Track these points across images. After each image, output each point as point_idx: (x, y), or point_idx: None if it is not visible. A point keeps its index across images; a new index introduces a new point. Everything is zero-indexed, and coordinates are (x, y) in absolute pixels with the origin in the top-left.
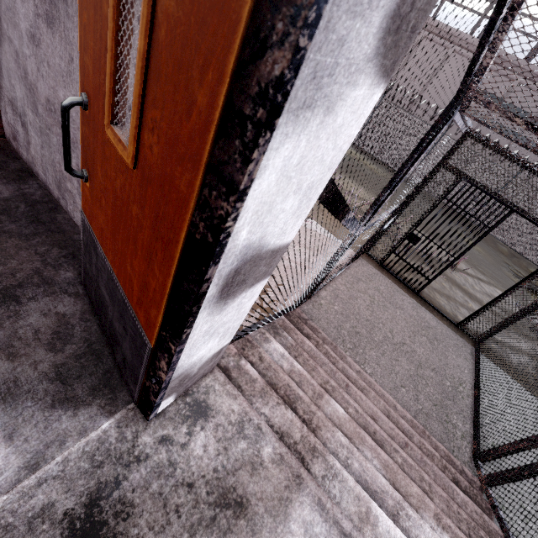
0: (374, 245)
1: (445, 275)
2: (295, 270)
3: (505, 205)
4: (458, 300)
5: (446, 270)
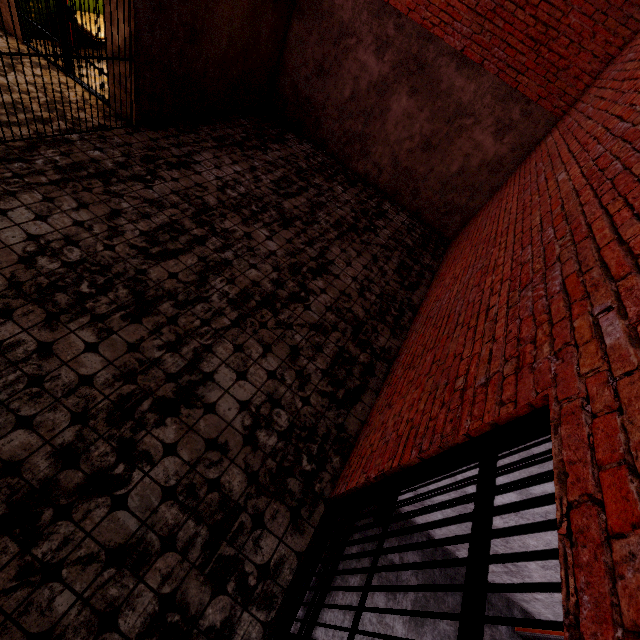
0: None
1: None
2: None
3: None
4: None
5: None
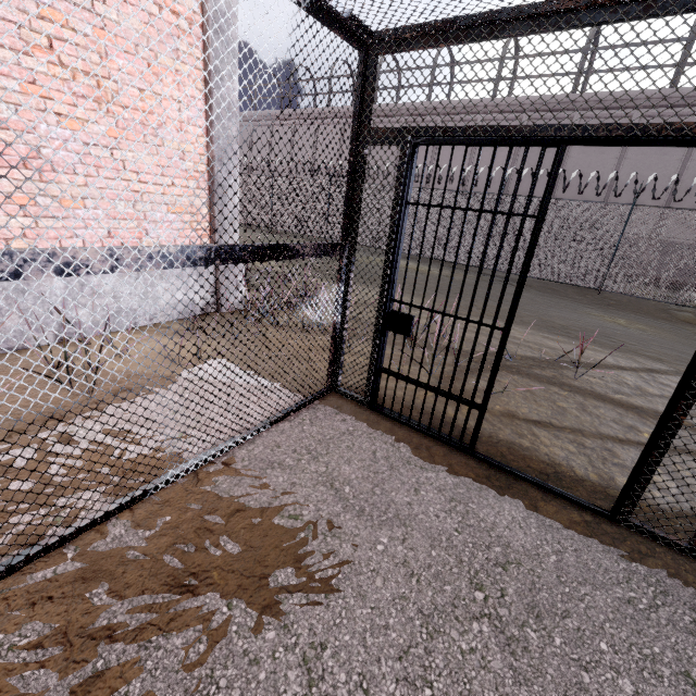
0: (339, 368)
1: (565, 384)
2: (1, 504)
3: (534, 141)
4: (608, 432)
5: (566, 373)
